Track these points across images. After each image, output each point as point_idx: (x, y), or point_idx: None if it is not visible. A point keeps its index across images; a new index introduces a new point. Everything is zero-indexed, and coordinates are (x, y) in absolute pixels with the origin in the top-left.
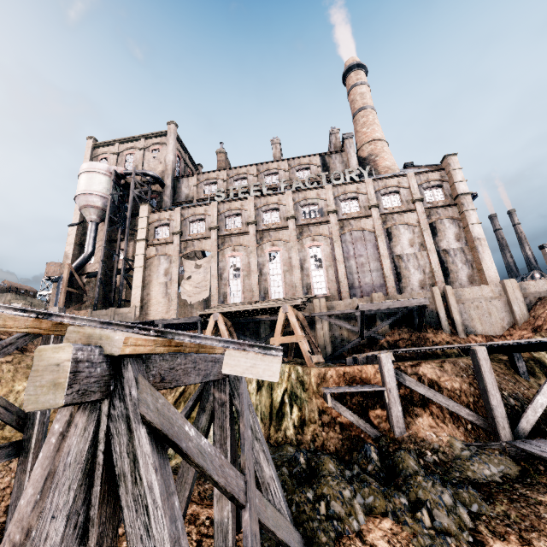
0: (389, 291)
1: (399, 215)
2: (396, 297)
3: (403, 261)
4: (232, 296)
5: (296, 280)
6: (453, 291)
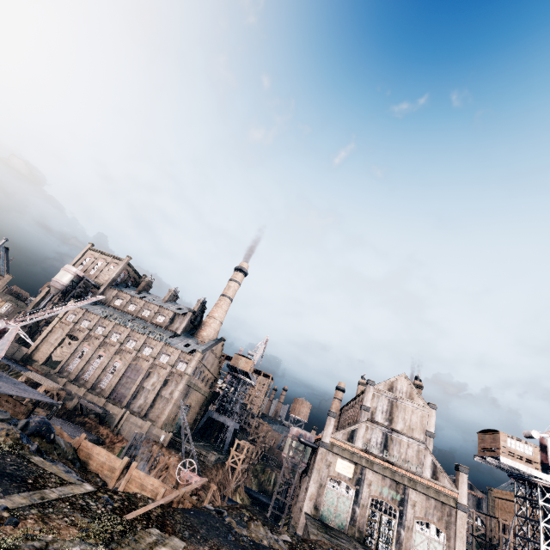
0: (124, 401)
1: (160, 368)
2: (110, 405)
3: (143, 391)
4: (71, 366)
5: (97, 374)
6: (130, 415)
